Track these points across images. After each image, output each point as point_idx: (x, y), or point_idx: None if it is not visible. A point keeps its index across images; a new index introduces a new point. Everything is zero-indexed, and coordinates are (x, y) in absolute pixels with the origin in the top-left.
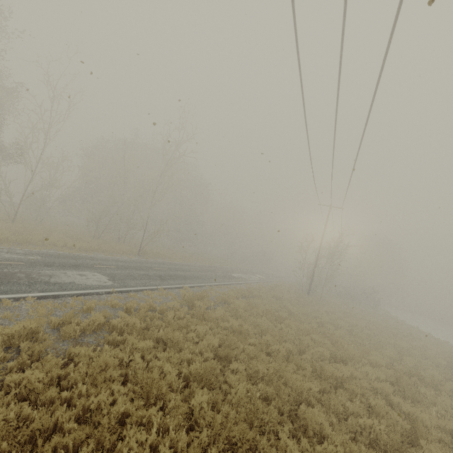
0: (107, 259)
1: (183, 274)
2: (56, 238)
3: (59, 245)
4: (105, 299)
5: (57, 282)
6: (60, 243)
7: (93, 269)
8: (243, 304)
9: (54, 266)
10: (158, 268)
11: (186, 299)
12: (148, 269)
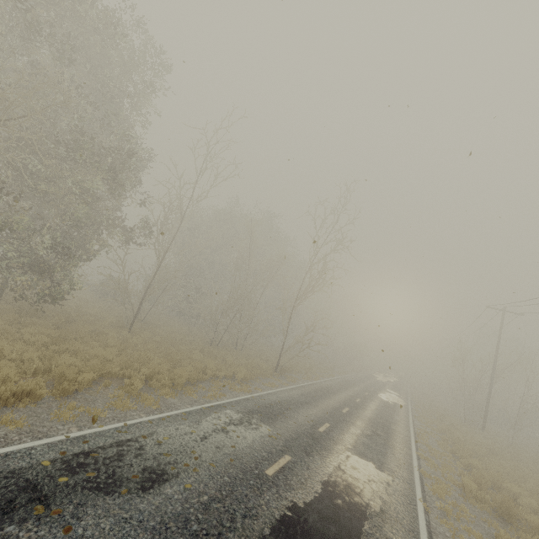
0: (291, 401)
1: (371, 416)
2: (197, 359)
3: (220, 377)
4: (449, 537)
5: (380, 508)
6: (222, 373)
7: (332, 441)
8: (525, 493)
9: (310, 451)
10: (344, 410)
11: (478, 497)
12: (344, 416)
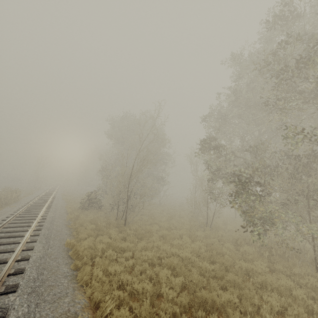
0: None
1: None
2: None
3: None
4: None
5: None
6: None
7: None
8: None
9: None
10: None
11: None
12: None
